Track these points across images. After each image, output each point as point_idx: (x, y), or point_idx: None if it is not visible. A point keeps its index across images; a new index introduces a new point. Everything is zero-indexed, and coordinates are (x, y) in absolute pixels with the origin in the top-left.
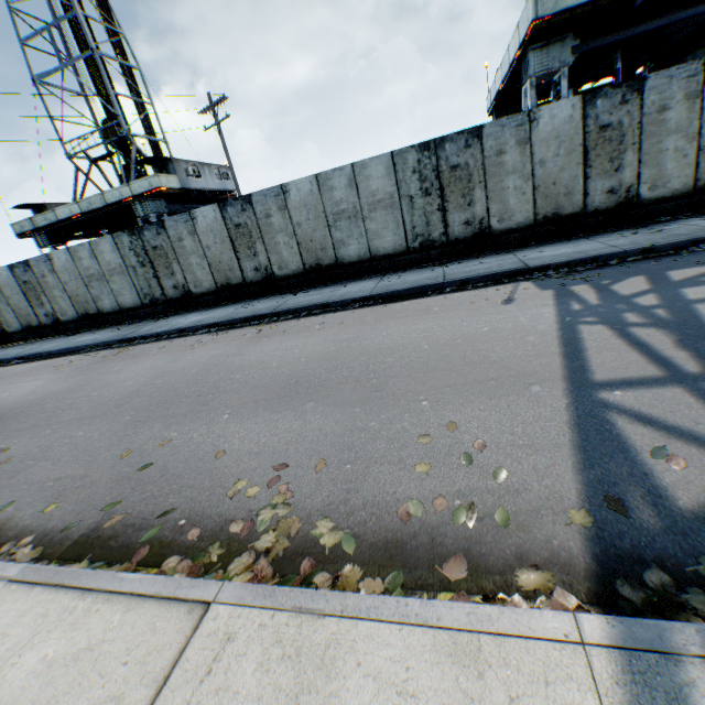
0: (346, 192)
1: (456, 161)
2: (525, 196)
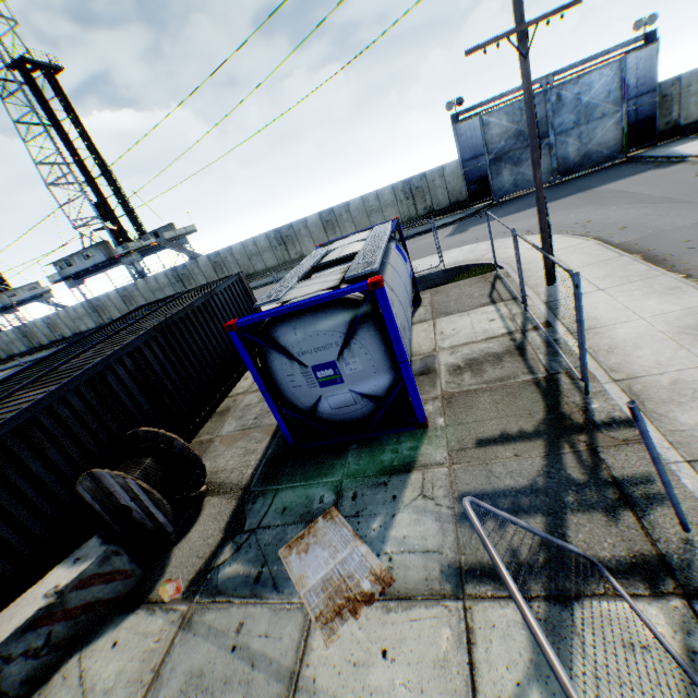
0: (8, 337)
1: (27, 330)
2: (46, 337)
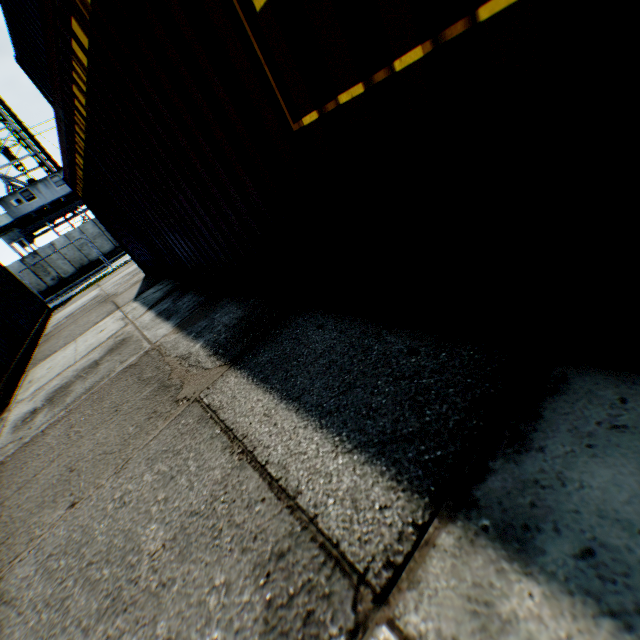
0: None
1: None
2: None
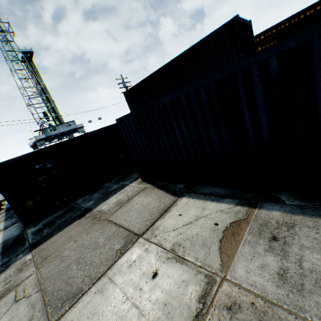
0: None
1: None
2: None
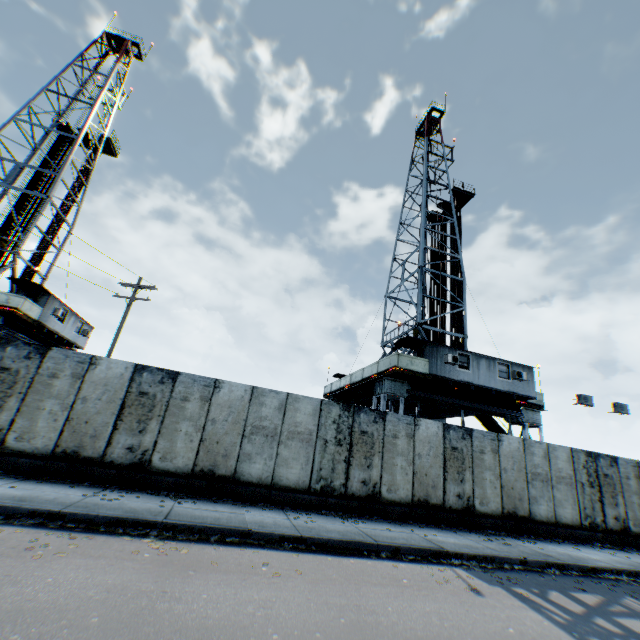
0: (274, 412)
1: (366, 428)
2: (408, 476)
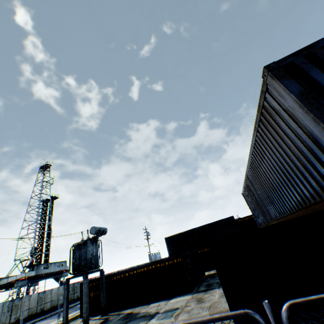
0: None
1: (17, 303)
2: (28, 310)
